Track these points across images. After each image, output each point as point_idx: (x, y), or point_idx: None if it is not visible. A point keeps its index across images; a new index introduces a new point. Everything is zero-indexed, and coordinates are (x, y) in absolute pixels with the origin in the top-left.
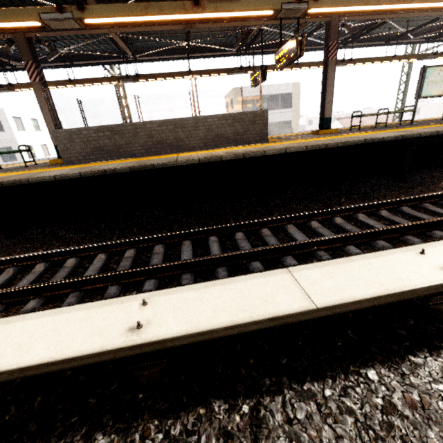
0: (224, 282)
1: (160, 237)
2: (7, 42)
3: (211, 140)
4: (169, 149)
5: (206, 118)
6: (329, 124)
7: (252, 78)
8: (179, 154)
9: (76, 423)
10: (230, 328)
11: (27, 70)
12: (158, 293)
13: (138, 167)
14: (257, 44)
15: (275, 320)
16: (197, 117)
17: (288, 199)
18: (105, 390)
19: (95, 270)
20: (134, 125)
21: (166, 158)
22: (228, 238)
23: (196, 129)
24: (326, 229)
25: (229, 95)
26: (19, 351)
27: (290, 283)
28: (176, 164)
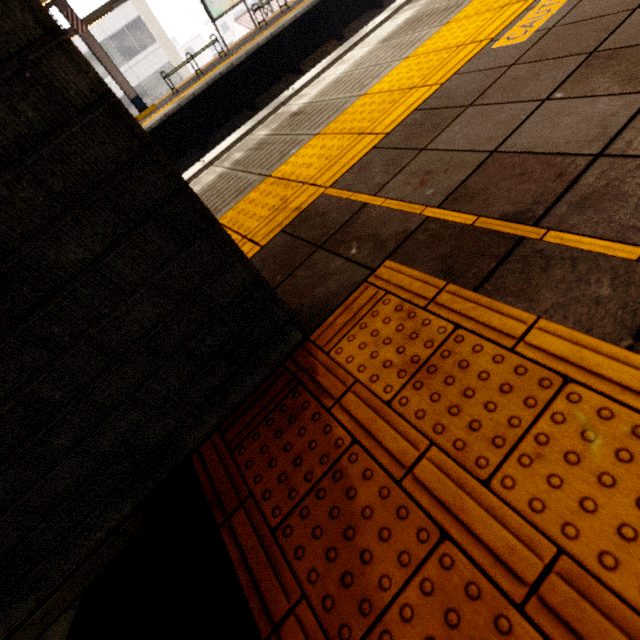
0: None
1: None
2: None
3: None
4: None
5: None
6: (142, 103)
7: None
8: None
9: None
10: None
11: None
12: None
13: None
14: None
15: None
16: None
17: None
18: None
19: None
20: None
21: None
22: None
23: None
24: None
25: None
26: None
27: None
28: None
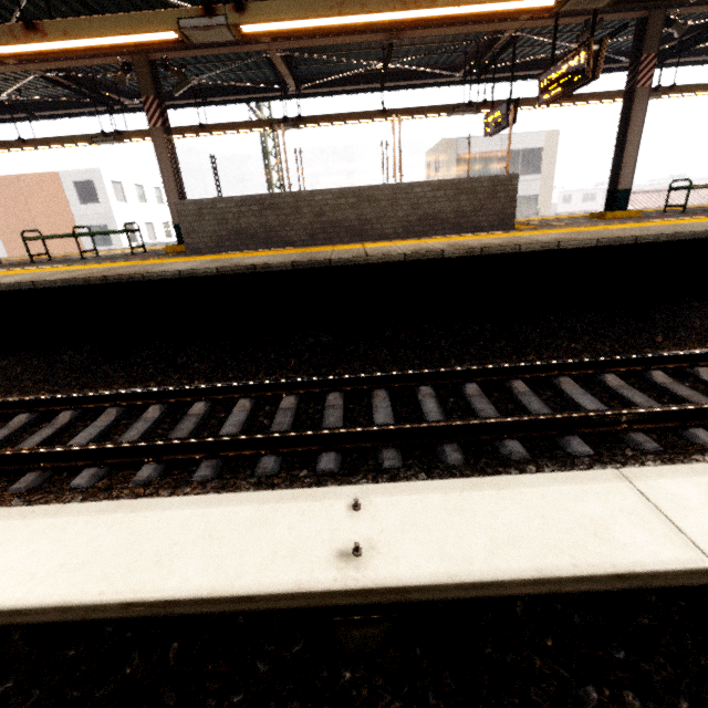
0: (496, 482)
1: (337, 380)
2: (123, 68)
3: (416, 224)
4: (347, 236)
5: (412, 186)
6: (625, 201)
7: (488, 121)
8: (365, 245)
9: (241, 707)
10: (535, 583)
11: (146, 110)
12: (376, 490)
13: (306, 262)
14: (499, 64)
15: (625, 580)
16: (397, 184)
17: (551, 329)
18: (283, 652)
19: (236, 426)
20: (296, 196)
21: (347, 251)
22: (449, 391)
23: (394, 204)
24: (637, 391)
25: (433, 152)
26: (159, 568)
27: (635, 502)
28: (367, 261)
